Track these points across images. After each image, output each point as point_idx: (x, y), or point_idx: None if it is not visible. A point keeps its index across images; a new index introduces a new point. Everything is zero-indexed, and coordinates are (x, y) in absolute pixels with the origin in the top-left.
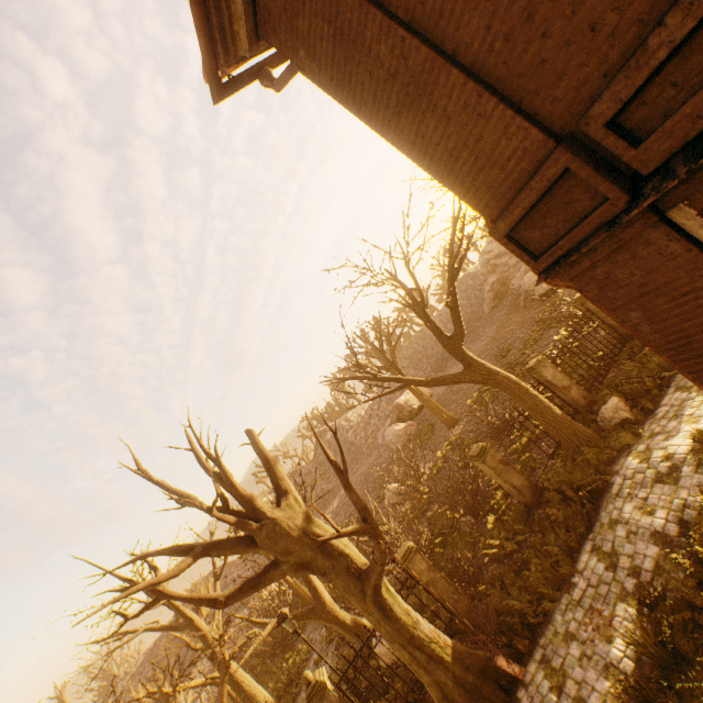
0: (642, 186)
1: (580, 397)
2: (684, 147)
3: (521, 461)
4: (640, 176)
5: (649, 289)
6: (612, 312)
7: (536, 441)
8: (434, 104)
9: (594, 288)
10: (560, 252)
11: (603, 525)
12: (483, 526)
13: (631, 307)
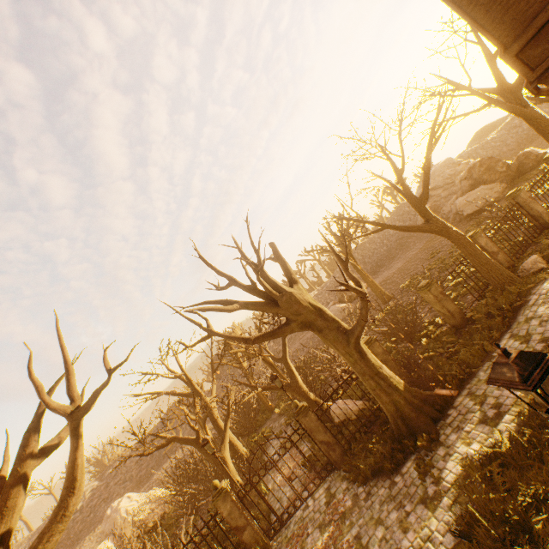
0: None
1: (504, 260)
2: None
3: None
4: None
5: None
6: None
7: (462, 296)
8: None
9: None
10: None
11: (520, 323)
12: (417, 346)
13: None
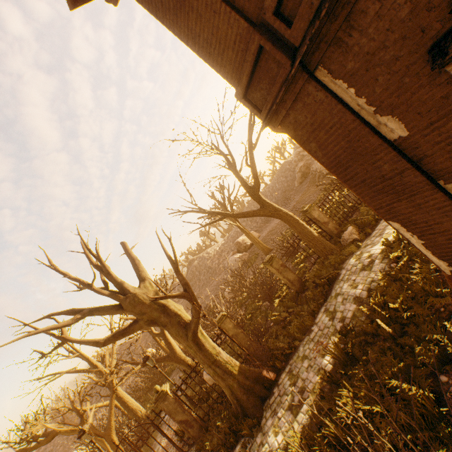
0: (296, 54)
1: (334, 228)
2: (310, 25)
3: (299, 269)
4: (297, 48)
5: (316, 126)
6: (303, 145)
7: (309, 257)
8: (192, 6)
9: (292, 129)
10: (269, 105)
11: (332, 297)
12: (274, 306)
13: (310, 140)
